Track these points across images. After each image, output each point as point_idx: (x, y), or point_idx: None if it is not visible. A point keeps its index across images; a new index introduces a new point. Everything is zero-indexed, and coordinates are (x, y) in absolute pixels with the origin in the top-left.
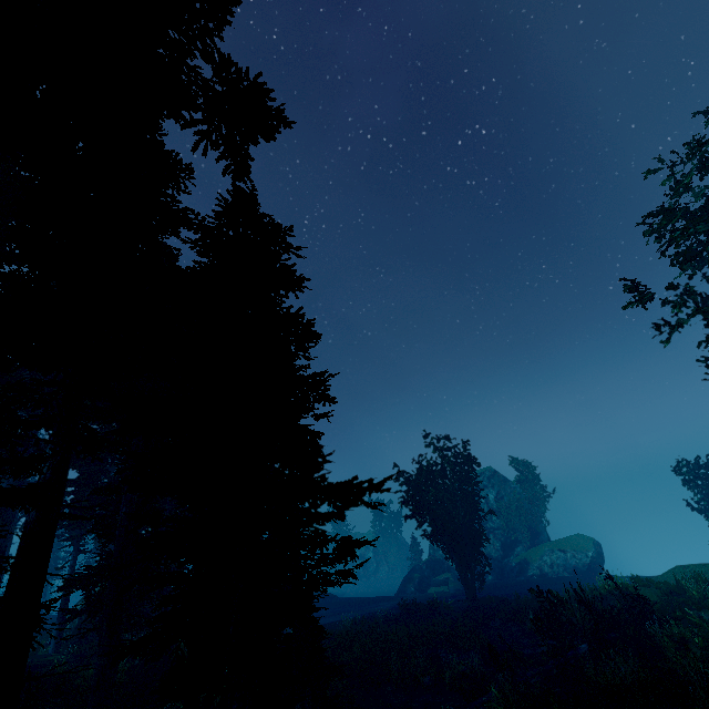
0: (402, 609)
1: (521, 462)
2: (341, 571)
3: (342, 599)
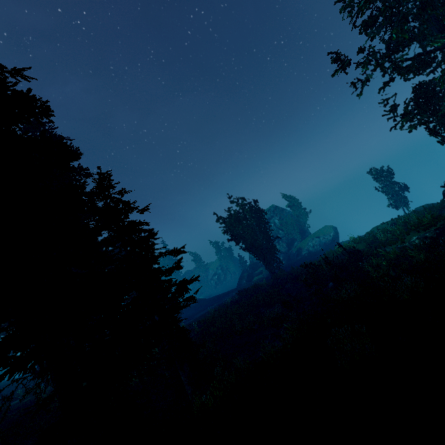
0: (239, 295)
1: (289, 197)
2: (186, 298)
3: (209, 299)
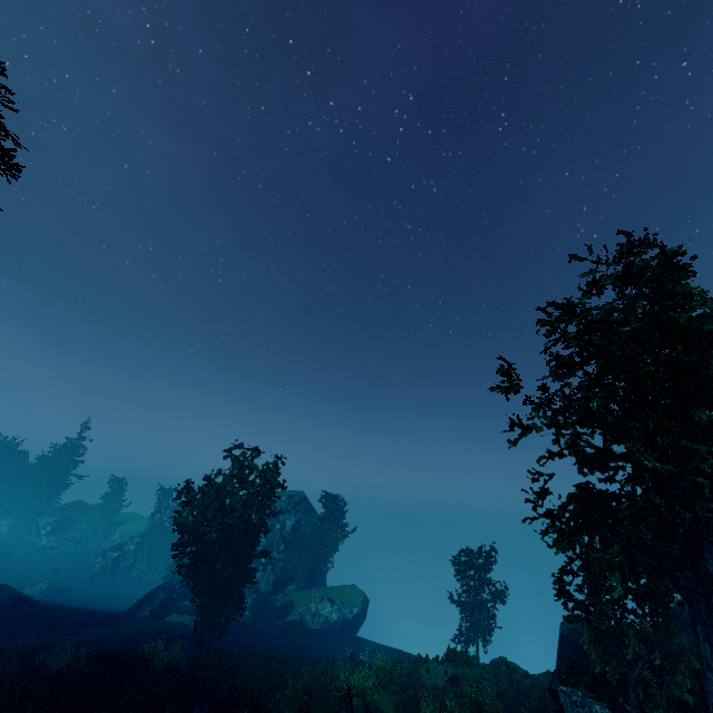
0: (90, 663)
1: (333, 497)
2: None
3: (43, 610)
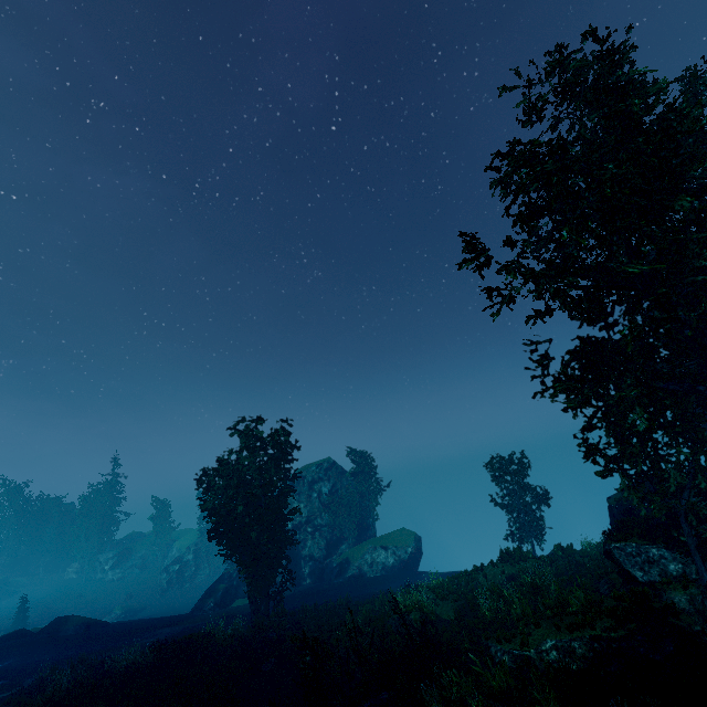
0: (155, 654)
1: (360, 453)
2: None
3: (114, 628)
